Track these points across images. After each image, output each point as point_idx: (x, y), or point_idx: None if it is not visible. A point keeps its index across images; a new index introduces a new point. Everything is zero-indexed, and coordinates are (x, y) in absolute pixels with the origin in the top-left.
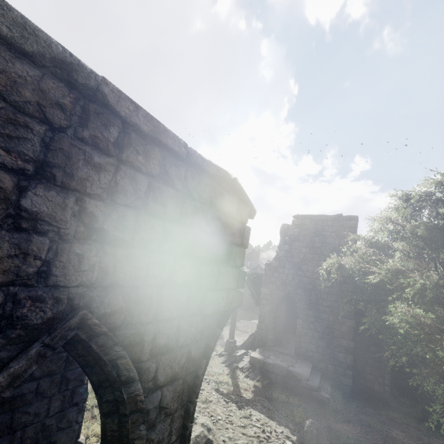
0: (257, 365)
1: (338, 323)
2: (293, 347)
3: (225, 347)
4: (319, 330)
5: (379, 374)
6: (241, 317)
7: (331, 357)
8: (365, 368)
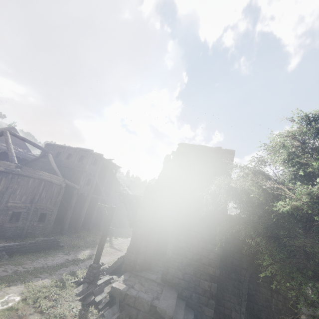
0: (117, 298)
1: (207, 250)
2: (161, 271)
3: (87, 273)
4: (188, 256)
5: (237, 301)
6: (120, 234)
7: (197, 285)
8: (225, 295)
